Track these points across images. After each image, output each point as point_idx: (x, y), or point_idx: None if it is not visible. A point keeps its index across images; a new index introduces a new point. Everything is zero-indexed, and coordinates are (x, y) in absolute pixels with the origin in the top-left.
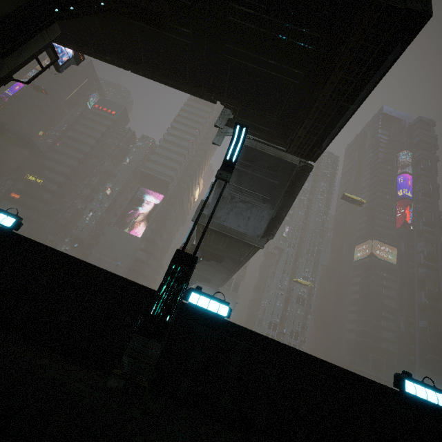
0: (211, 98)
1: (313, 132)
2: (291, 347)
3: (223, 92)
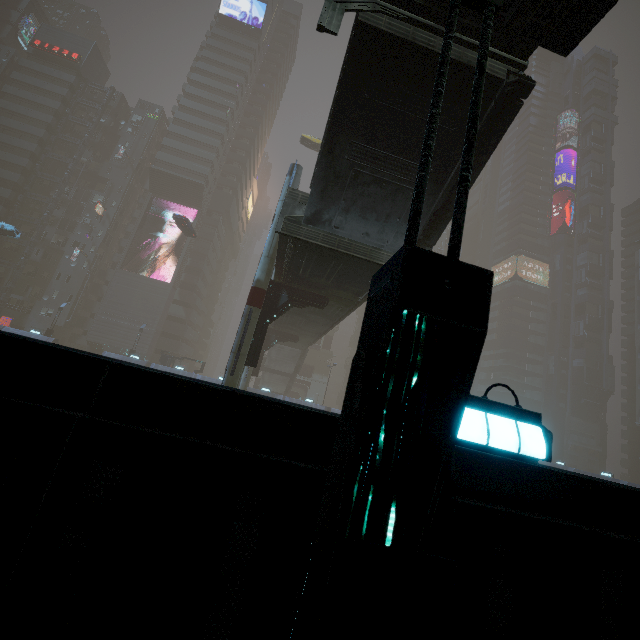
0: None
1: None
2: None
3: None
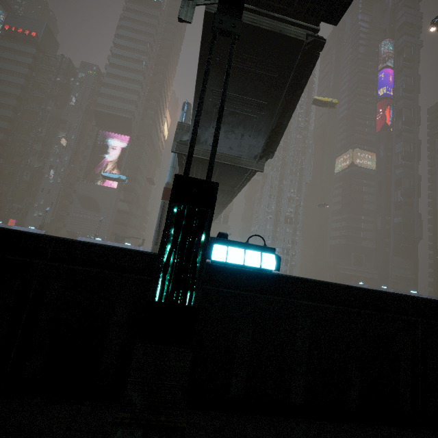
0: None
1: None
2: (373, 291)
3: None
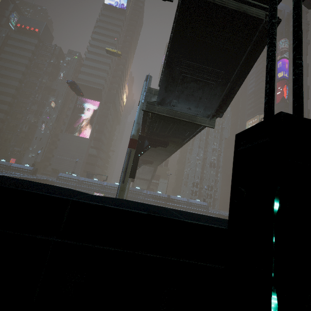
0: None
1: None
2: None
3: None
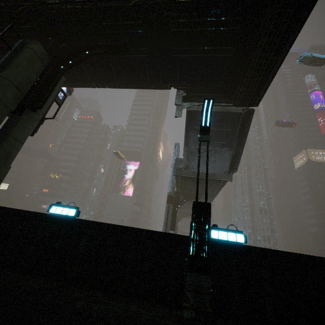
0: (168, 87)
1: (251, 85)
2: (306, 255)
3: (176, 80)
